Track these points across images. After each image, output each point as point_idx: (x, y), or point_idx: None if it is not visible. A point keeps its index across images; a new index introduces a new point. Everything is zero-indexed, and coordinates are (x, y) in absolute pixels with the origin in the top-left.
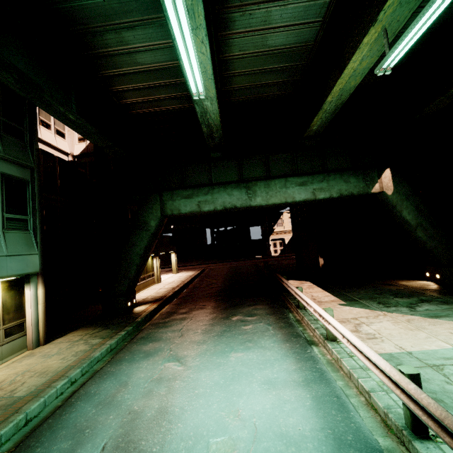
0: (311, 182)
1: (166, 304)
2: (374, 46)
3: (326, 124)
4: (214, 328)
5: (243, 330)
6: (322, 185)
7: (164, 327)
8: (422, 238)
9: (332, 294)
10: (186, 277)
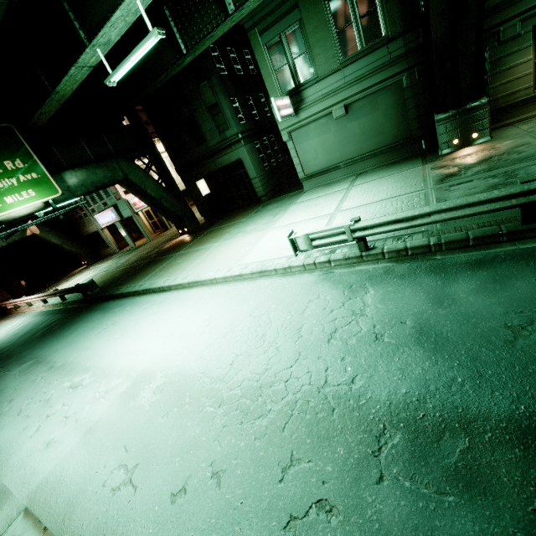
0: None
1: None
2: None
3: None
4: None
5: None
6: None
7: None
8: (68, 248)
9: None
10: None
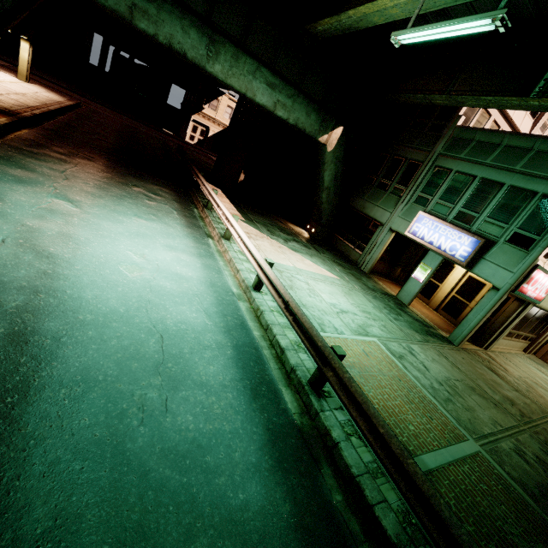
0: (279, 91)
1: (22, 126)
2: (410, 4)
3: (332, 35)
4: (111, 188)
5: (147, 203)
6: (287, 102)
7: (34, 158)
8: (323, 199)
9: (237, 210)
10: (49, 99)
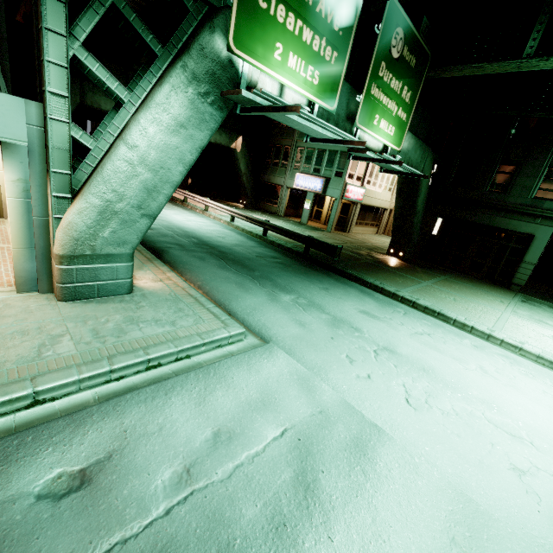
0: None
1: None
2: None
3: None
4: None
5: None
6: None
7: None
8: (245, 181)
9: None
10: None
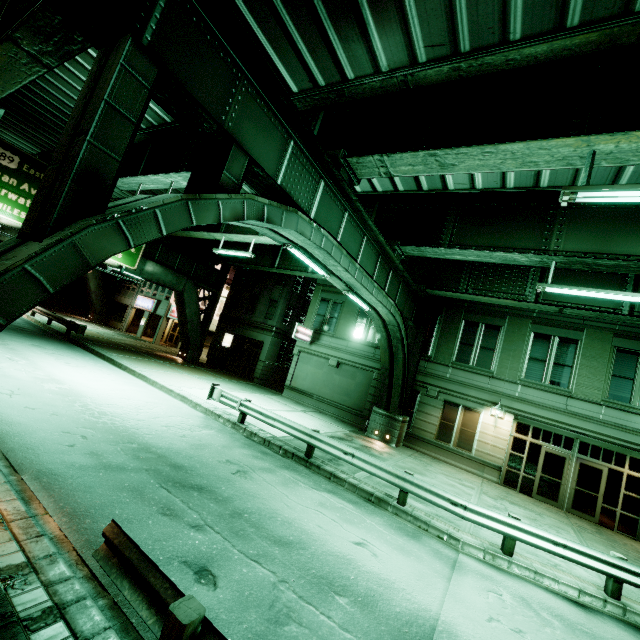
0: None
1: None
2: None
3: None
4: None
5: None
6: None
7: None
8: (94, 298)
9: None
10: None
